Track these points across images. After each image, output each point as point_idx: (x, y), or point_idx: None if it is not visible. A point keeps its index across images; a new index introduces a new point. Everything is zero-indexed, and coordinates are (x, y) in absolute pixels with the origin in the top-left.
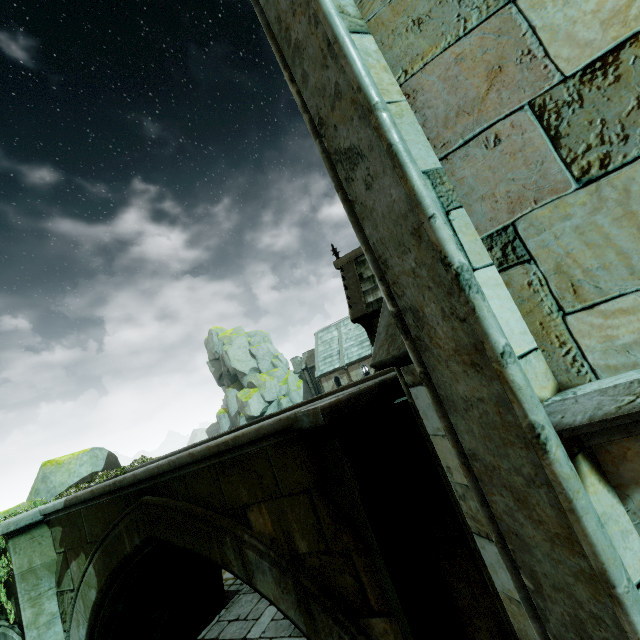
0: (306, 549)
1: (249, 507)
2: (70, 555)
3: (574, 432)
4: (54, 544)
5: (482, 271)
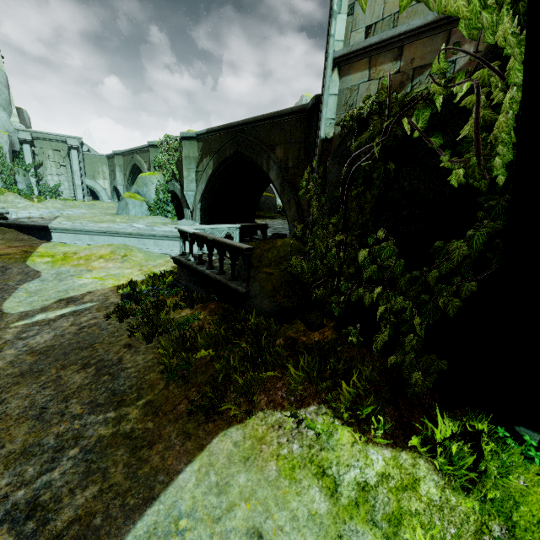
0: (291, 166)
1: (277, 145)
2: (204, 156)
3: (337, 61)
4: (198, 150)
5: (342, 15)
